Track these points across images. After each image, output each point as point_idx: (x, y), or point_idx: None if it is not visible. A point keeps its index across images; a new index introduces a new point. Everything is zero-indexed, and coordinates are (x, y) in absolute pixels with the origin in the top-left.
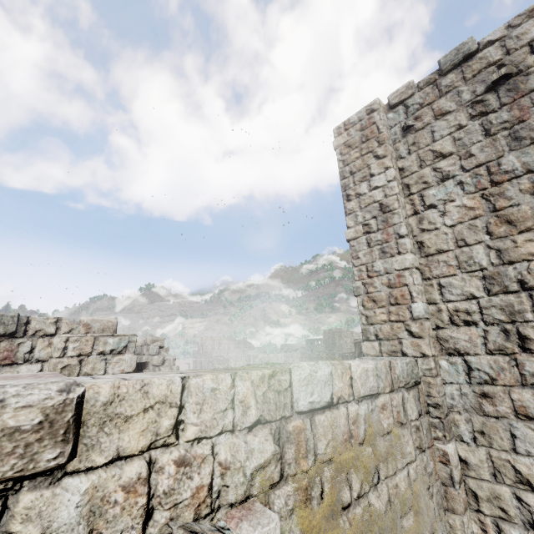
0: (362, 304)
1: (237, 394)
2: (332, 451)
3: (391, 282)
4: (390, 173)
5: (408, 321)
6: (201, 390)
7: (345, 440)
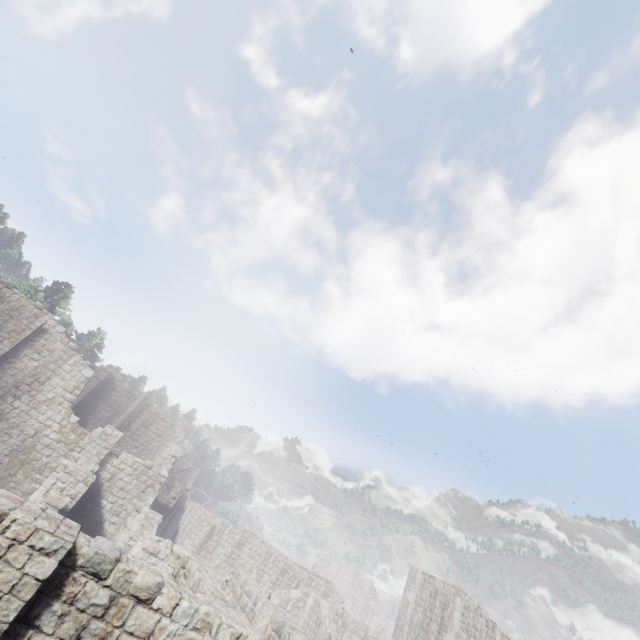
0: (396, 625)
1: (363, 626)
2: None
3: (402, 624)
4: (413, 594)
5: (400, 636)
6: (360, 624)
7: None
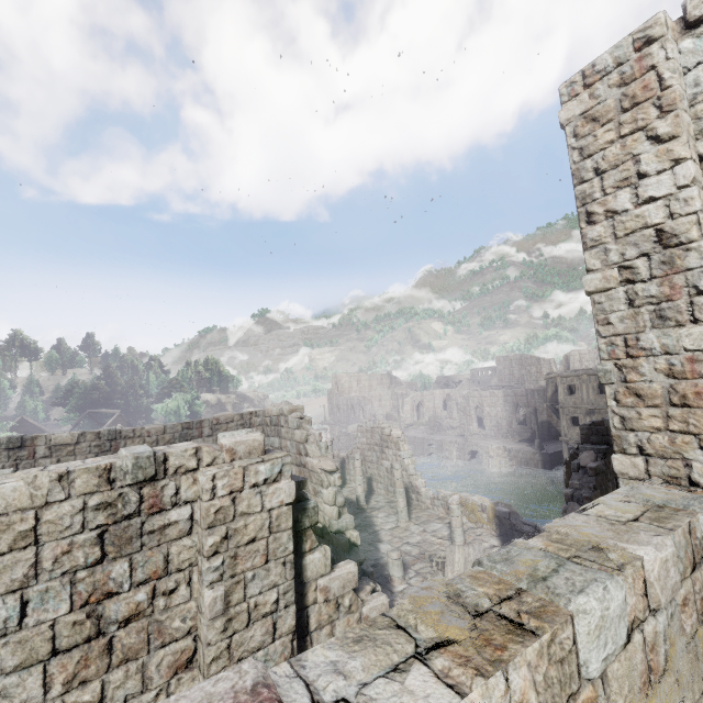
0: (614, 397)
1: (513, 696)
2: None
3: (675, 369)
4: (684, 171)
5: None
6: None
7: (644, 682)
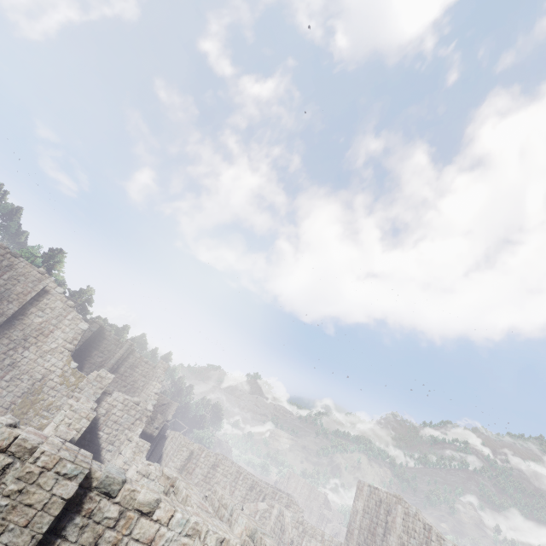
0: (347, 530)
1: (320, 532)
2: (326, 545)
3: (352, 529)
4: (361, 504)
5: (351, 539)
6: (317, 529)
7: (329, 545)
